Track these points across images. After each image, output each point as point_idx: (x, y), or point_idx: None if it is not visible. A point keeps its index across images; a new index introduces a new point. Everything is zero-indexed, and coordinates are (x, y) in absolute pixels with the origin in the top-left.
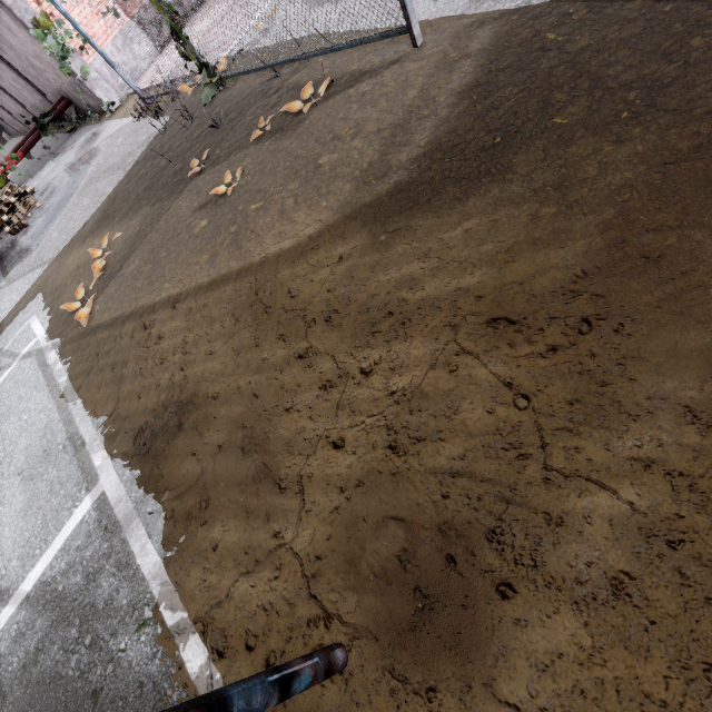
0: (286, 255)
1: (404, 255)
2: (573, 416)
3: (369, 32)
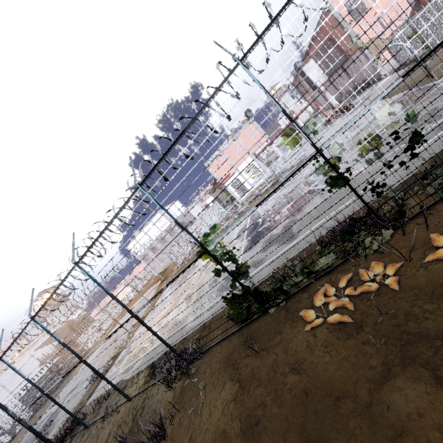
0: (438, 62)
1: None
2: None
3: None
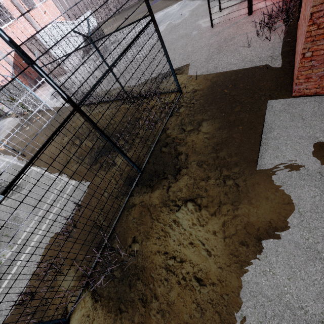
0: (32, 135)
1: (40, 132)
2: (43, 139)
3: (47, 109)
